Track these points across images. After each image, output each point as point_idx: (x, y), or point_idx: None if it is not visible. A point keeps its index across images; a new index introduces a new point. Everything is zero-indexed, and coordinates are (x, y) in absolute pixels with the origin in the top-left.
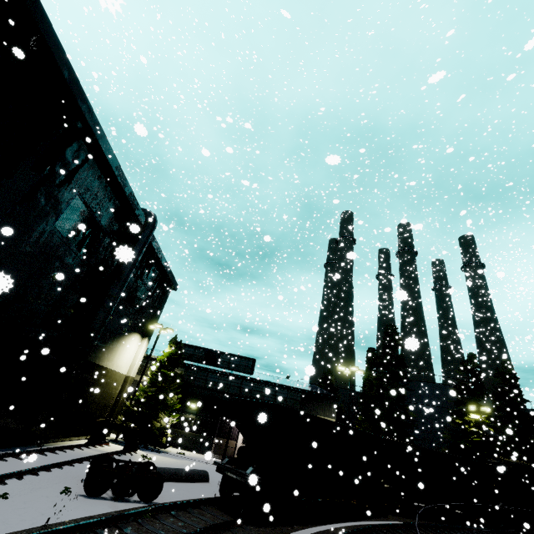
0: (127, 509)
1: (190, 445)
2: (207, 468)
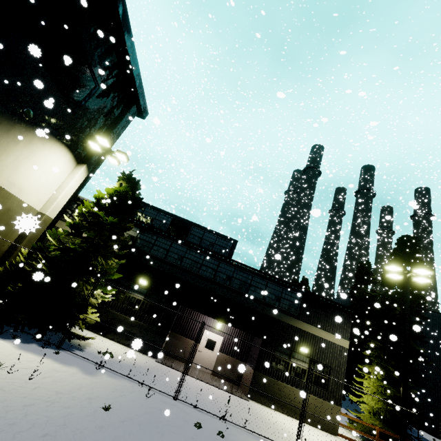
0: None
1: (129, 337)
2: (145, 409)
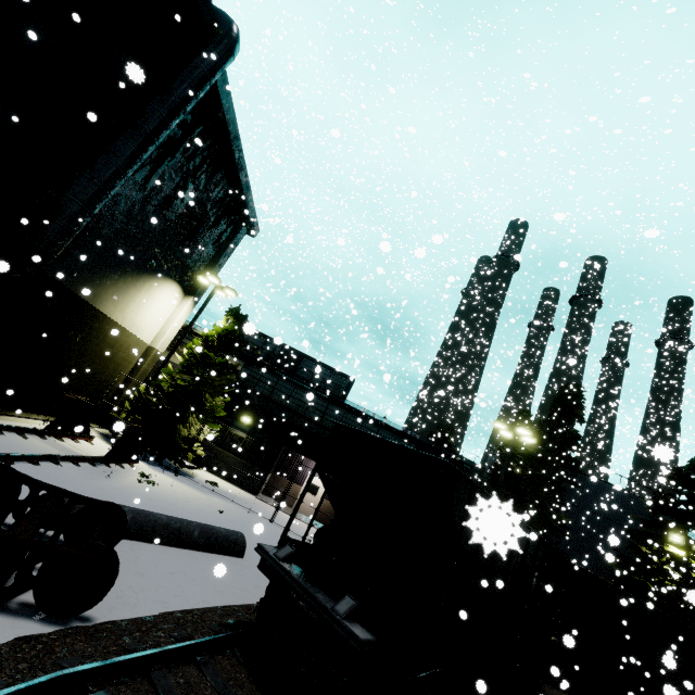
0: None
1: (231, 473)
2: (247, 520)
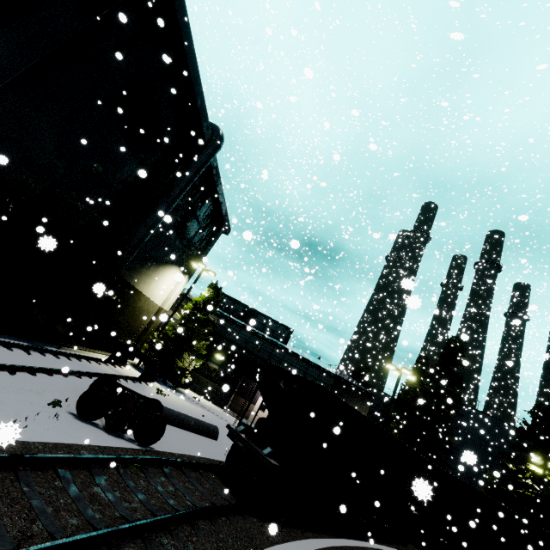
0: (115, 447)
1: (208, 393)
2: (218, 423)
